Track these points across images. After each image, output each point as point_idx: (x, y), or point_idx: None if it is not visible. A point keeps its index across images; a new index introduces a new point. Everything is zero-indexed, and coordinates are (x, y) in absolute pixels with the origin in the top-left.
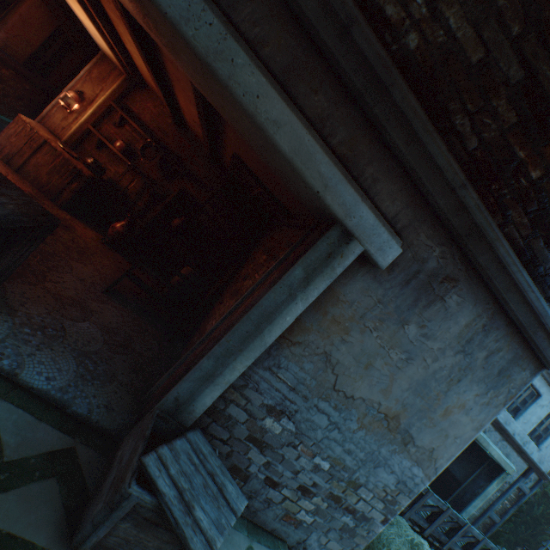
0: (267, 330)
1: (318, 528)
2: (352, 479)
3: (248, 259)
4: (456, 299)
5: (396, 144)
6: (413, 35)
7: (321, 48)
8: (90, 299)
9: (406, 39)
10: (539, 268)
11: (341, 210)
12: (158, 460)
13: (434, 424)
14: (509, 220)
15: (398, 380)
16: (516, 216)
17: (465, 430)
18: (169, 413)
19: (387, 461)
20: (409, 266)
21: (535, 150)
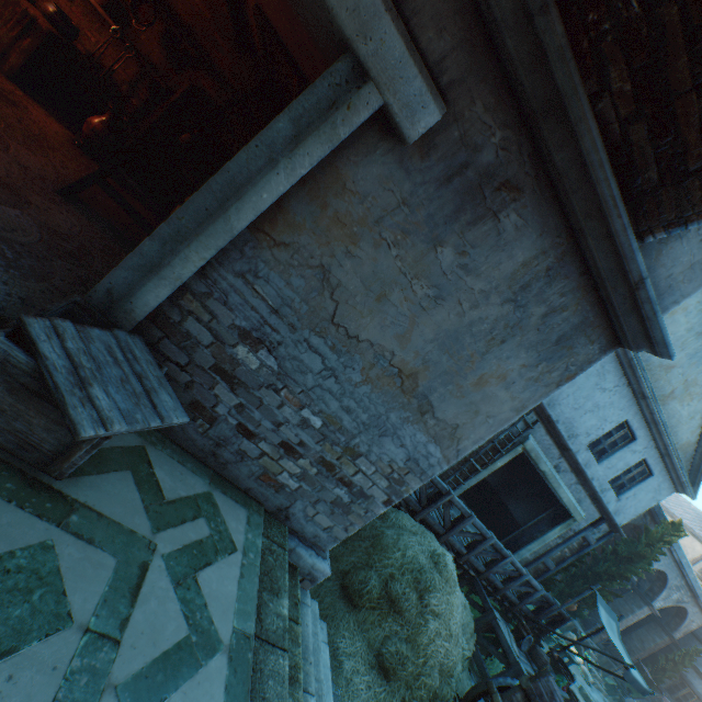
0: (235, 209)
1: (304, 496)
2: (351, 446)
3: None
4: (516, 221)
5: None
6: None
7: None
8: (31, 191)
9: None
10: (635, 180)
11: (351, 23)
12: (51, 329)
13: (462, 395)
14: (606, 87)
15: (421, 326)
16: (616, 78)
17: (502, 410)
18: (101, 311)
19: (396, 431)
20: (454, 154)
21: None
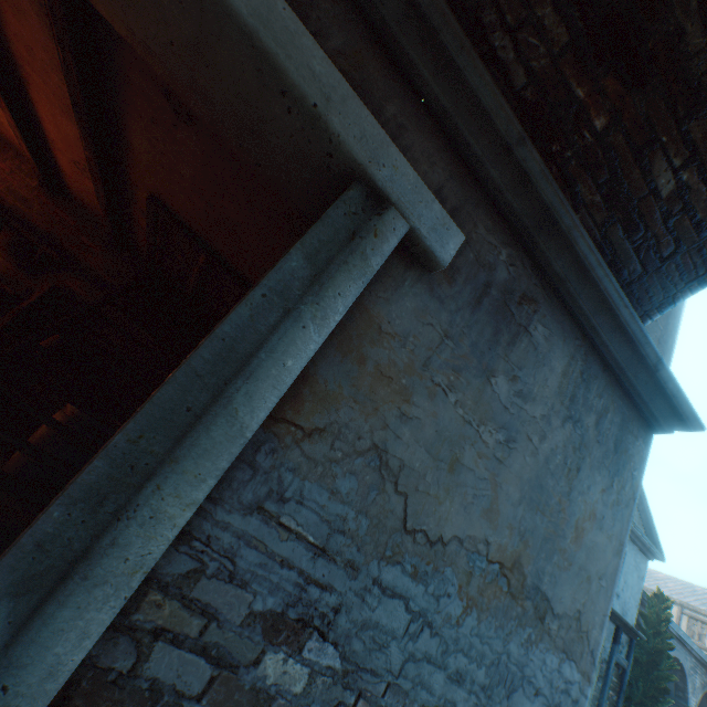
0: (243, 395)
1: None
2: None
3: None
4: (543, 331)
5: (421, 75)
6: None
7: None
8: None
9: None
10: (622, 273)
11: (361, 149)
12: None
13: (569, 562)
14: (579, 200)
15: (503, 485)
16: (586, 192)
17: (606, 560)
18: None
19: (524, 671)
20: (475, 275)
21: (595, 85)
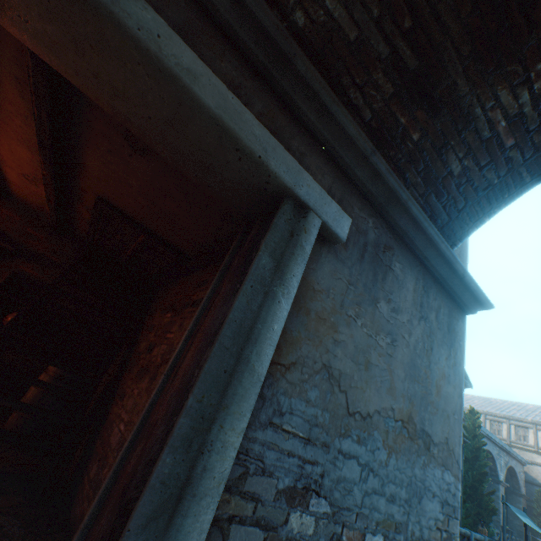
0: (255, 354)
1: None
2: (409, 539)
3: (143, 332)
4: (399, 266)
5: (309, 119)
6: (299, 14)
7: (215, 16)
8: None
9: (294, 17)
10: (437, 221)
11: (289, 178)
12: None
13: (436, 408)
14: (408, 182)
15: (395, 370)
16: (412, 177)
17: (455, 402)
18: None
19: (425, 484)
20: (357, 240)
21: (411, 116)
